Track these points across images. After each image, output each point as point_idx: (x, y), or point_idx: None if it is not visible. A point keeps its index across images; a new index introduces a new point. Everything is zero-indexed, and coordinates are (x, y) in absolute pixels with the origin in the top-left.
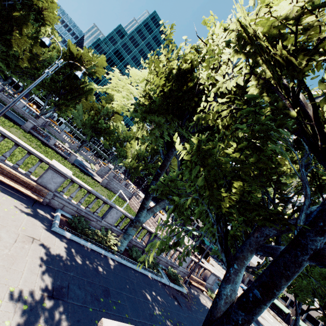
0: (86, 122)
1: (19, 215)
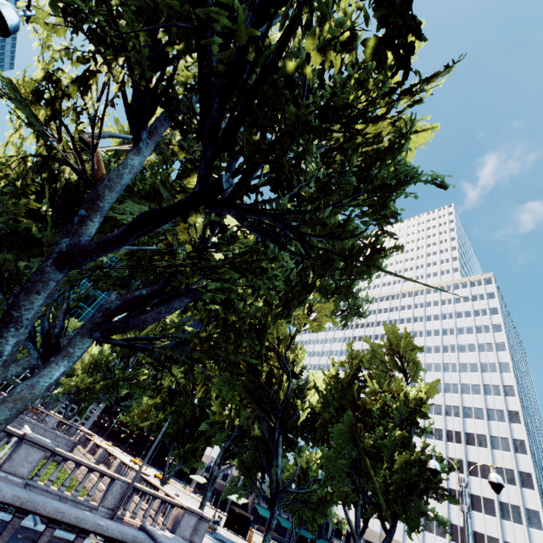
0: None
1: None
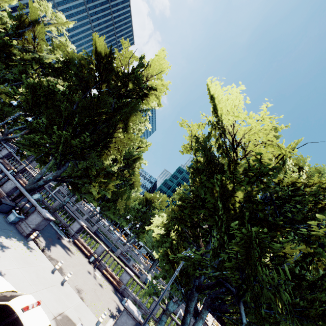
0: (155, 243)
1: (111, 291)
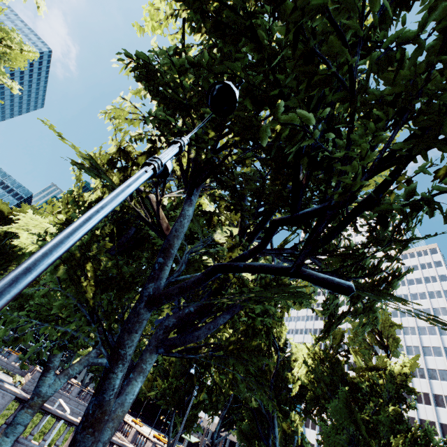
0: None
1: None
